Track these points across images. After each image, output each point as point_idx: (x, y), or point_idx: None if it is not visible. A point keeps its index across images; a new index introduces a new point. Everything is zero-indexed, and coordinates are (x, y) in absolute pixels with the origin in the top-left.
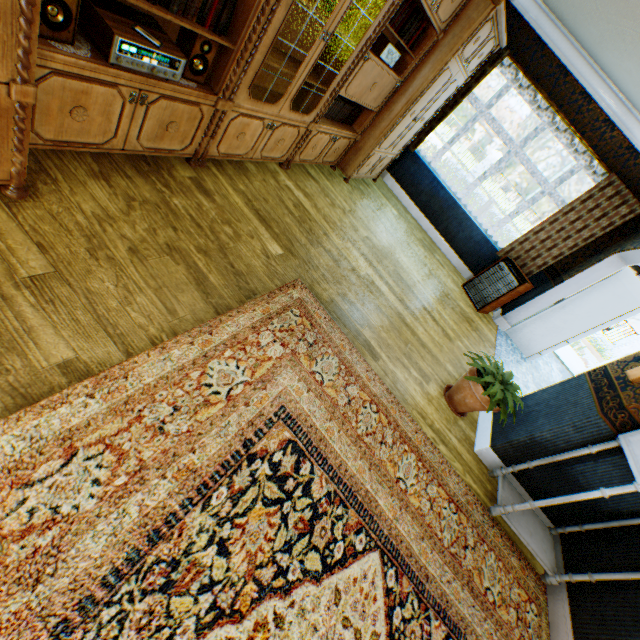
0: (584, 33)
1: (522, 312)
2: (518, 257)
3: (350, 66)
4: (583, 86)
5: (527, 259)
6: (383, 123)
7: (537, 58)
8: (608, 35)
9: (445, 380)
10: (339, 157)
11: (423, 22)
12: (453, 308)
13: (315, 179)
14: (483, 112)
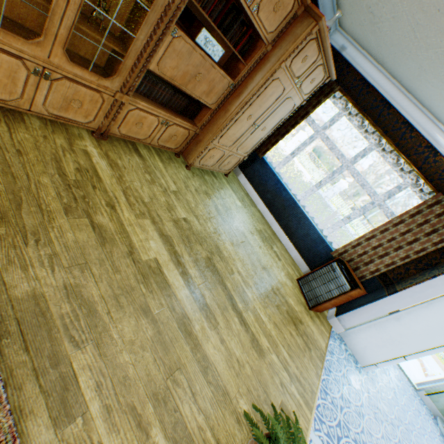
0: (403, 69)
1: (356, 316)
2: (351, 259)
3: (152, 34)
4: (405, 117)
5: (360, 262)
6: (220, 120)
7: (363, 93)
8: (427, 63)
9: (226, 437)
10: (180, 145)
11: (250, 29)
12: (279, 306)
13: (143, 156)
14: (320, 132)
